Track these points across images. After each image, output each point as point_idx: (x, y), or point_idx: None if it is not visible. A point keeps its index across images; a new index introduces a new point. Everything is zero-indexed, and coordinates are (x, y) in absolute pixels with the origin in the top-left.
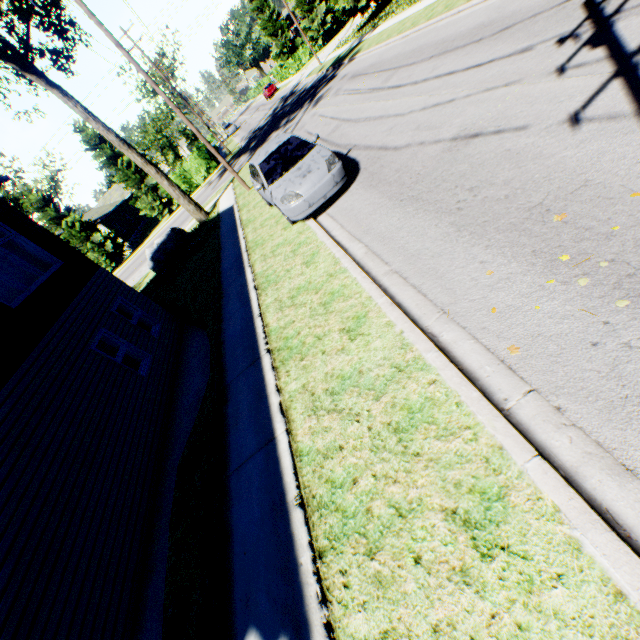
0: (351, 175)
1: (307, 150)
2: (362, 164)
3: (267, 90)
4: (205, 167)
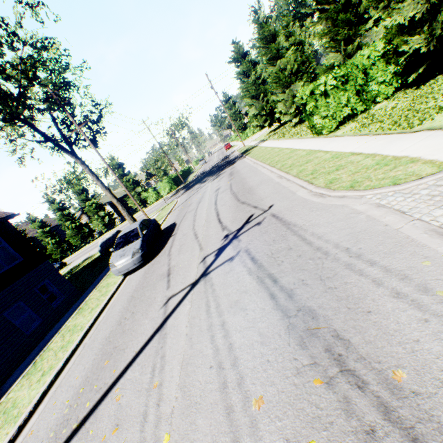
0: (155, 255)
1: (136, 239)
2: (162, 251)
3: (225, 146)
4: (169, 187)
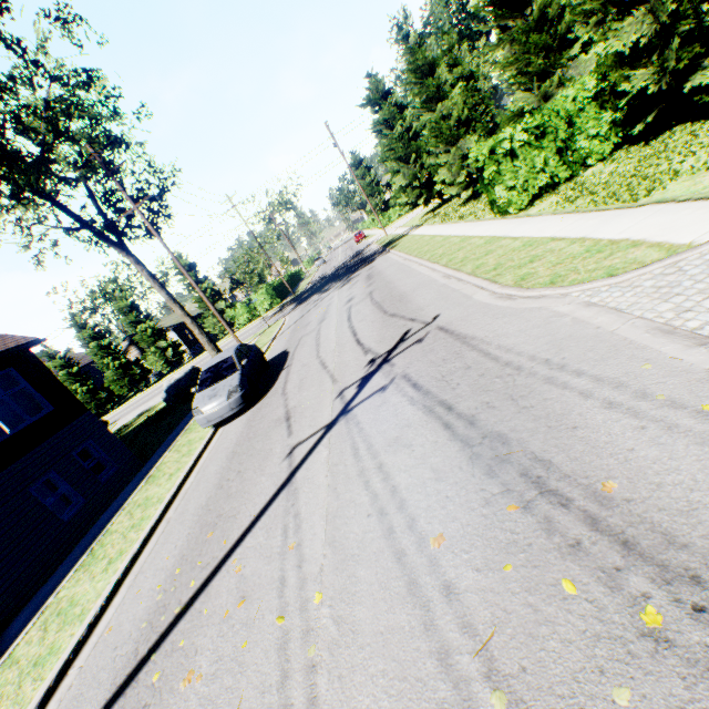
0: (261, 397)
1: (232, 372)
2: (271, 390)
3: (356, 237)
4: (269, 301)
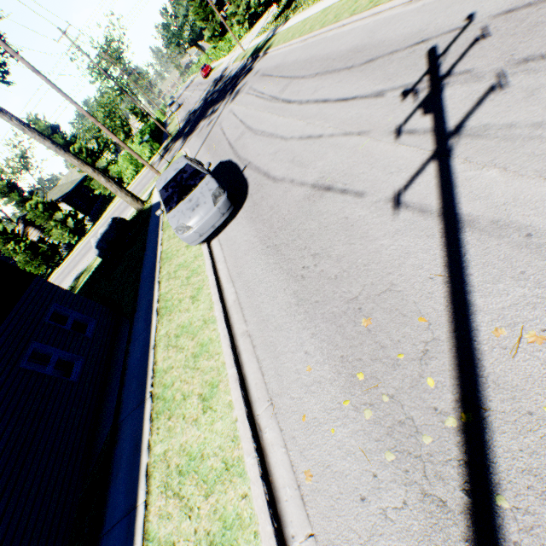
0: (241, 198)
1: (199, 179)
2: (250, 188)
3: (203, 70)
4: (149, 149)
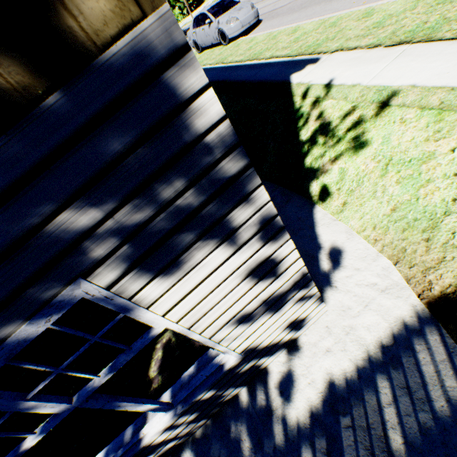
0: (257, 23)
1: (236, 4)
2: (262, 19)
3: None
4: None
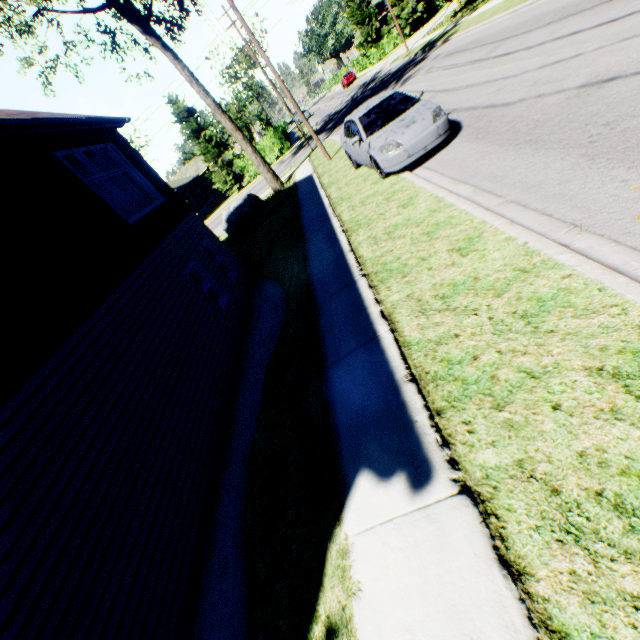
0: (451, 133)
1: (410, 105)
2: (464, 123)
3: (346, 78)
4: (279, 147)
